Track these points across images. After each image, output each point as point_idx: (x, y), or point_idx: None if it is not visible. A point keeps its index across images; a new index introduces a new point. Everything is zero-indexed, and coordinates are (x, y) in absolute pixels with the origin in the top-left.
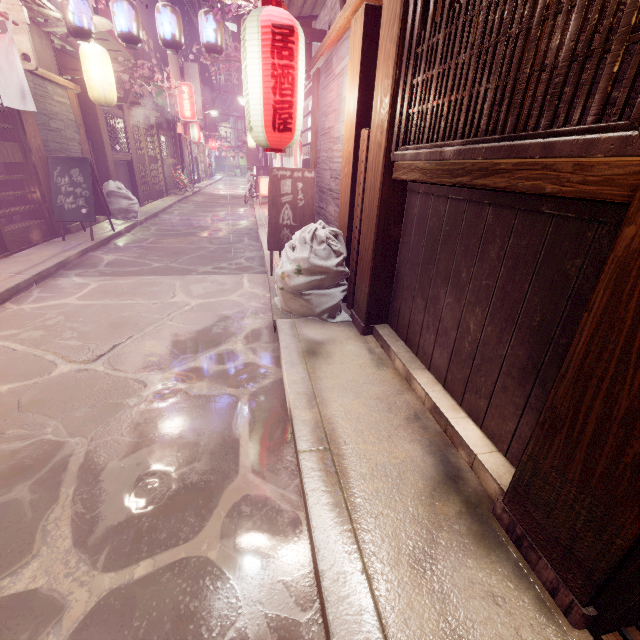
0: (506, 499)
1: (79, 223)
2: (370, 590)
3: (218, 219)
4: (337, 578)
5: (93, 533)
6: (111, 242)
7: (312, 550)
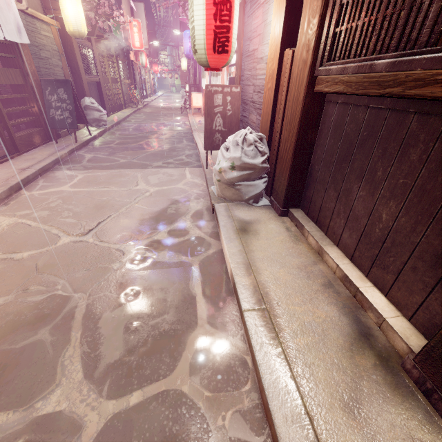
0: (417, 359)
1: (66, 130)
2: (313, 429)
3: (163, 125)
4: (285, 417)
5: (97, 368)
6: (89, 144)
7: (261, 390)
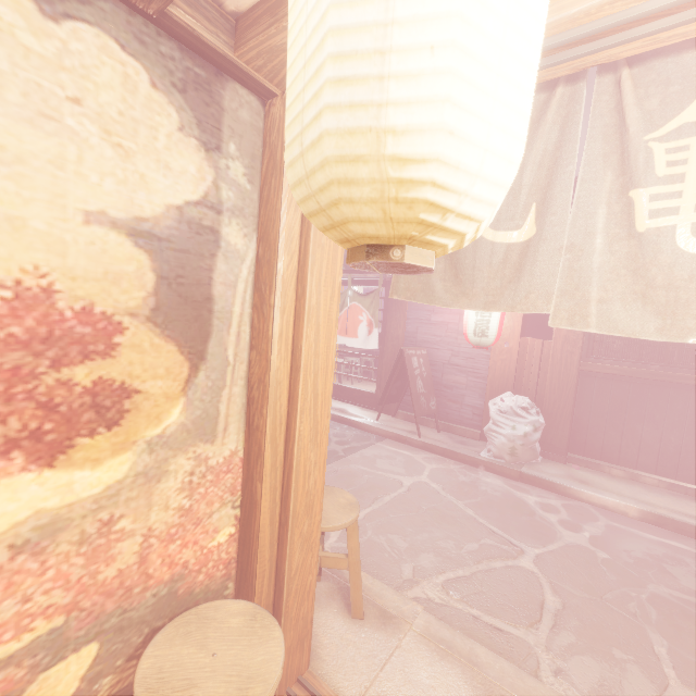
0: None
1: None
2: None
3: None
4: None
5: None
6: None
7: None
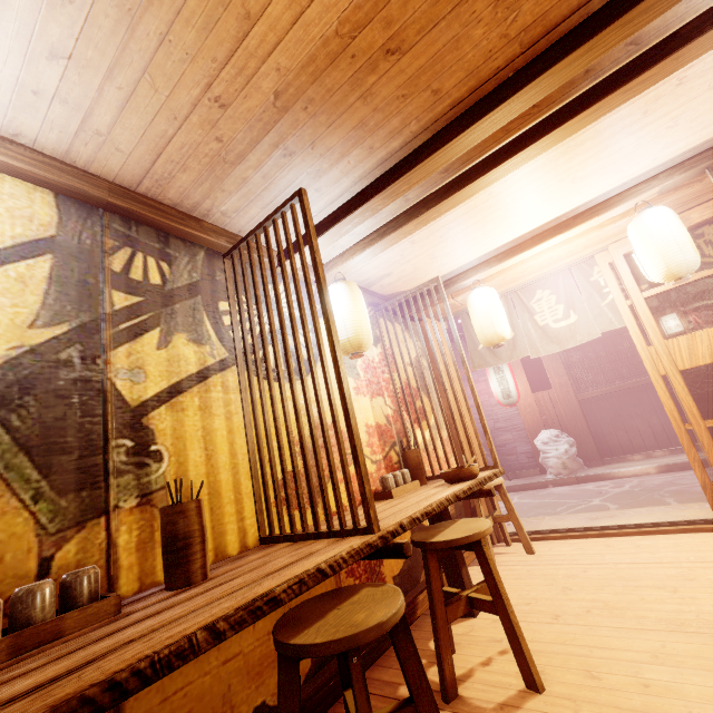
0: None
1: None
2: None
3: None
4: None
5: None
6: None
7: None
